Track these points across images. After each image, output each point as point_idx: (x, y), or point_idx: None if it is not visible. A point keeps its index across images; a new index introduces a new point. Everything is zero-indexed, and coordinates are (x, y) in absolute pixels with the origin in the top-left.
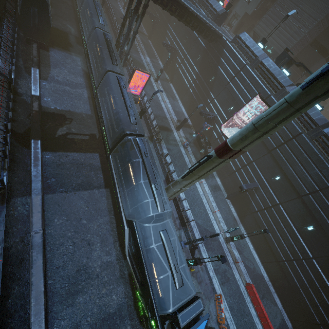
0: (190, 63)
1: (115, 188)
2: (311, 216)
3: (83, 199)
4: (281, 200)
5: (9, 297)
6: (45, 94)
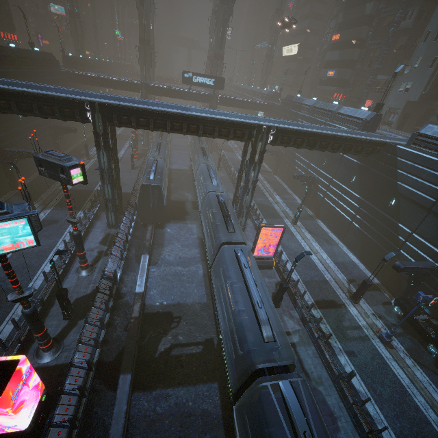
0: (341, 188)
1: None
2: None
3: None
4: None
5: None
6: (152, 285)
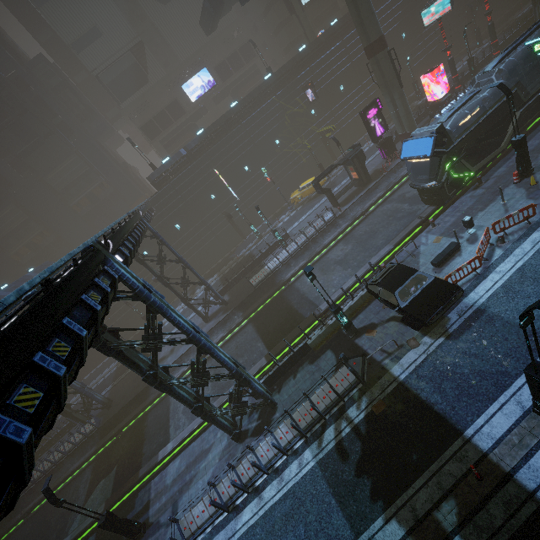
0: None
1: None
2: None
3: None
4: None
5: (402, 168)
6: None
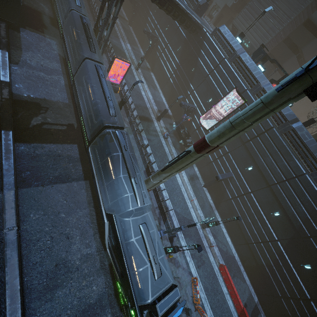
0: (171, 53)
1: (94, 181)
2: (278, 203)
3: (60, 192)
4: (253, 188)
5: None
6: (16, 80)
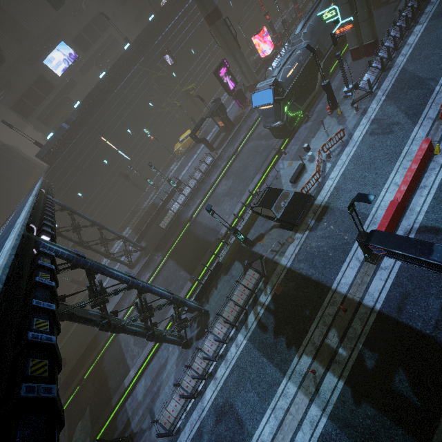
0: None
1: None
2: None
3: None
4: None
5: (254, 112)
6: None
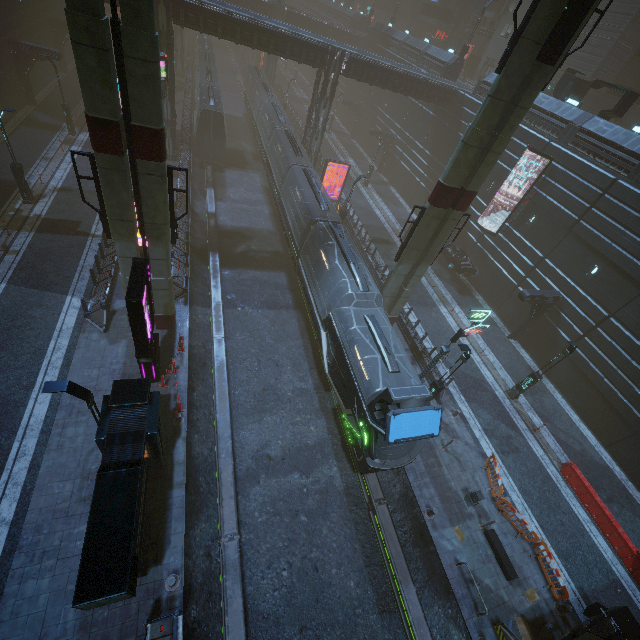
0: (416, 146)
1: (307, 296)
2: None
3: (267, 318)
4: (612, 307)
5: (194, 390)
6: (221, 214)
